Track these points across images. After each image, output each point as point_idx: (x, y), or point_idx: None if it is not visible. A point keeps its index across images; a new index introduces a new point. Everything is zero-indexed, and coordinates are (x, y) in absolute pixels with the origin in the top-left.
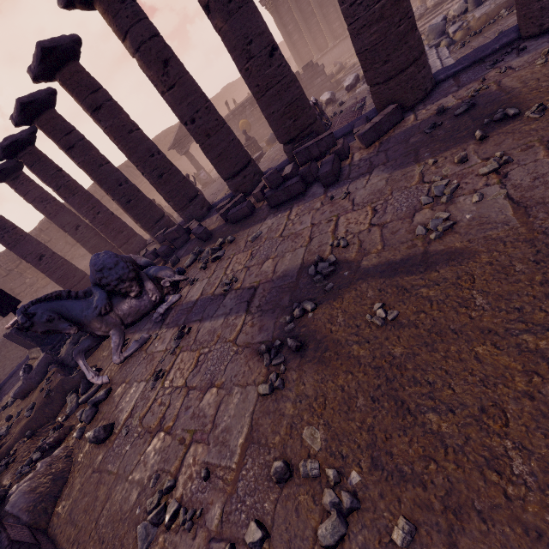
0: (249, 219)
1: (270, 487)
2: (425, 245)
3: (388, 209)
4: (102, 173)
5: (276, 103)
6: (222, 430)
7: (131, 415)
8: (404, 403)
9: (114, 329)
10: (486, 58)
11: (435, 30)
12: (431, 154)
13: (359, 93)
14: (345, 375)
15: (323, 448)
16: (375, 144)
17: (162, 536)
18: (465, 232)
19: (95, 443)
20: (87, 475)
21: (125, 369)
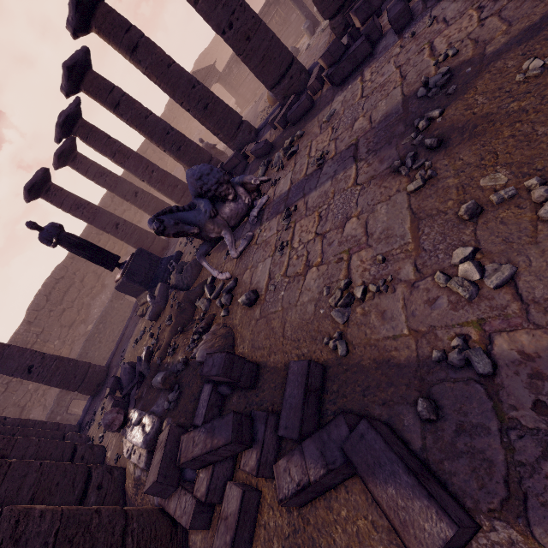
0: (311, 111)
1: (461, 228)
2: None
3: None
4: (150, 125)
5: None
6: (380, 232)
7: (271, 278)
8: None
9: (224, 230)
10: None
11: None
12: None
13: None
14: (510, 127)
15: (511, 178)
16: None
17: (358, 308)
18: None
19: (248, 305)
20: (253, 324)
21: (242, 263)
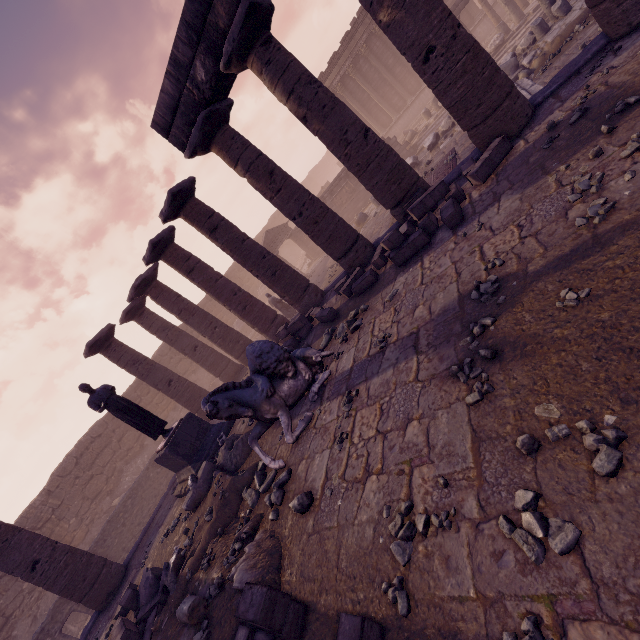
0: (375, 285)
1: (521, 463)
2: (591, 231)
3: (534, 220)
4: (219, 287)
5: (378, 174)
6: (442, 446)
7: (328, 479)
8: (633, 349)
9: (281, 410)
10: (581, 69)
11: (507, 68)
12: (560, 162)
13: (445, 147)
14: (557, 354)
15: (563, 413)
16: (490, 177)
17: (421, 545)
18: (629, 205)
19: (300, 511)
20: (304, 541)
21: (298, 449)
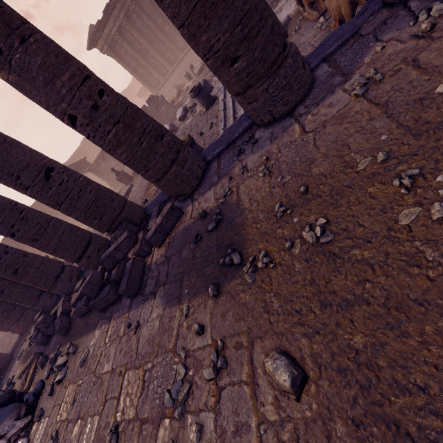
0: (90, 316)
1: None
2: None
3: (149, 389)
4: None
5: (74, 212)
6: None
7: None
8: None
9: None
10: (237, 141)
11: None
12: (188, 295)
13: (186, 127)
14: None
15: None
16: (166, 241)
17: None
18: None
19: None
20: None
21: None
